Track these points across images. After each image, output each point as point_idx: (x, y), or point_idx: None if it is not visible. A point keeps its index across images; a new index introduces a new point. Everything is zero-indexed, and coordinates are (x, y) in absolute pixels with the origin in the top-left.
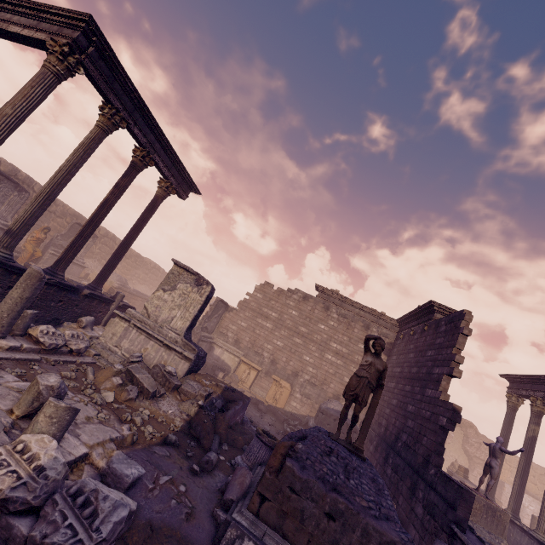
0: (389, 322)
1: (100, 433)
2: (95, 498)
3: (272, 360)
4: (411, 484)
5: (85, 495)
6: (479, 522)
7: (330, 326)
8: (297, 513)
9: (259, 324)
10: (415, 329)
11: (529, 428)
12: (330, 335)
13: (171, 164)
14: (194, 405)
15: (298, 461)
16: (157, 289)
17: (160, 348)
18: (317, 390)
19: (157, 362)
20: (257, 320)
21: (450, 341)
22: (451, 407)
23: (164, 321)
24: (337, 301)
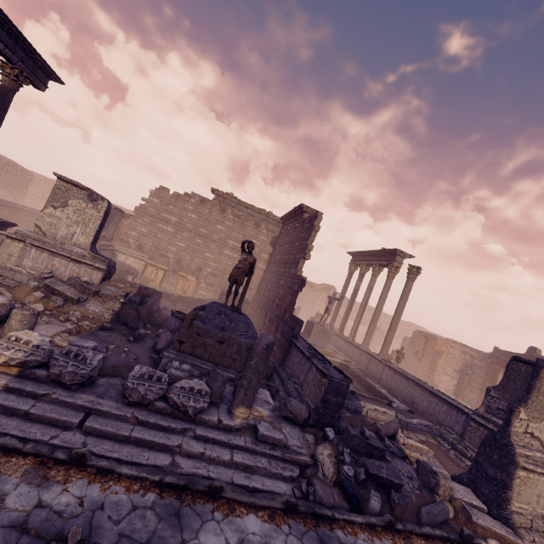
0: (275, 220)
1: (52, 329)
2: (82, 352)
3: (178, 260)
4: (277, 325)
5: (74, 352)
6: (318, 338)
7: (227, 226)
8: (202, 345)
9: (160, 229)
10: (292, 226)
11: (356, 284)
12: (228, 234)
13: (14, 43)
14: (117, 303)
15: (201, 321)
16: (46, 206)
17: (69, 263)
18: (219, 279)
19: (70, 275)
20: (157, 225)
21: (308, 235)
22: (301, 278)
23: (64, 238)
24: (232, 203)
